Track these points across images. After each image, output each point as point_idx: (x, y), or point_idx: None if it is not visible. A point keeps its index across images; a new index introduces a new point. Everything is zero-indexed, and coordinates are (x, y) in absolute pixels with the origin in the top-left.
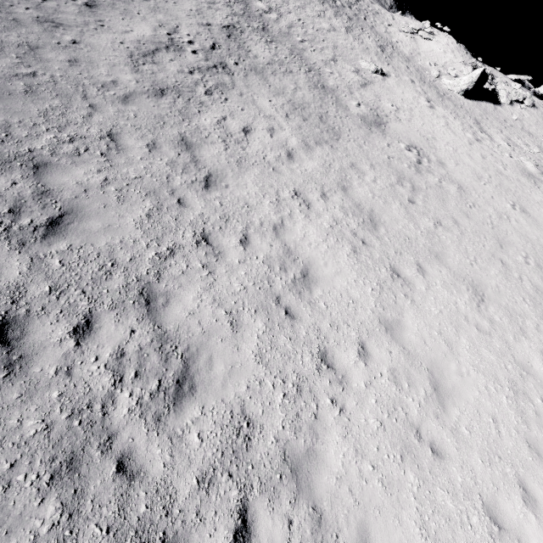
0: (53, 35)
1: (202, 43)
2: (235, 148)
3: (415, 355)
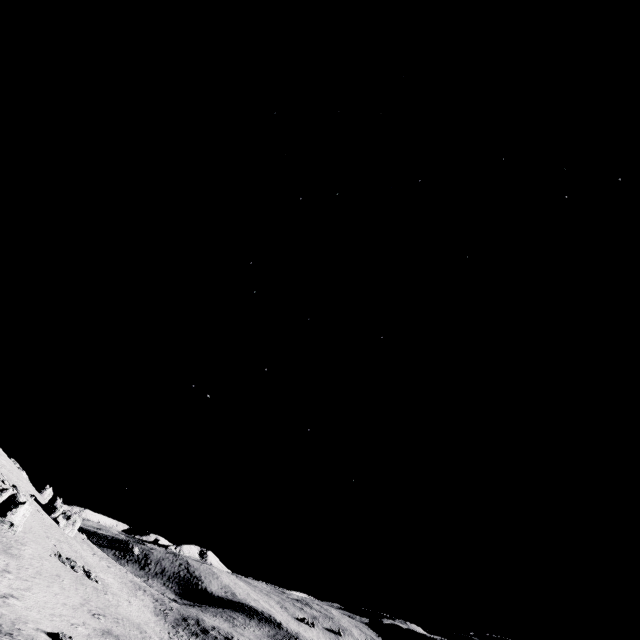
0: None
1: None
2: None
3: (139, 621)
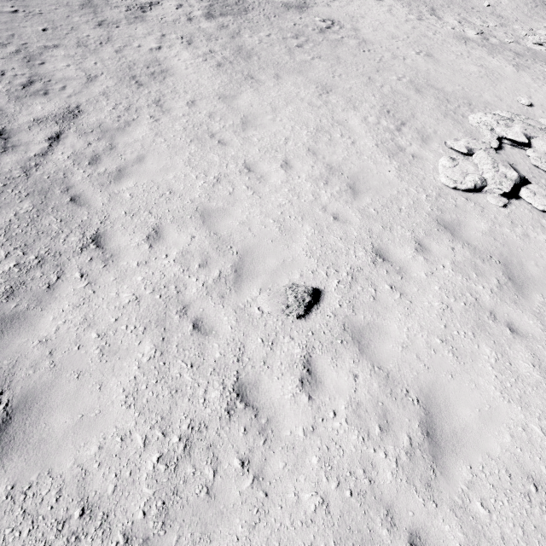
0: None
1: None
2: (136, 11)
3: (237, 110)
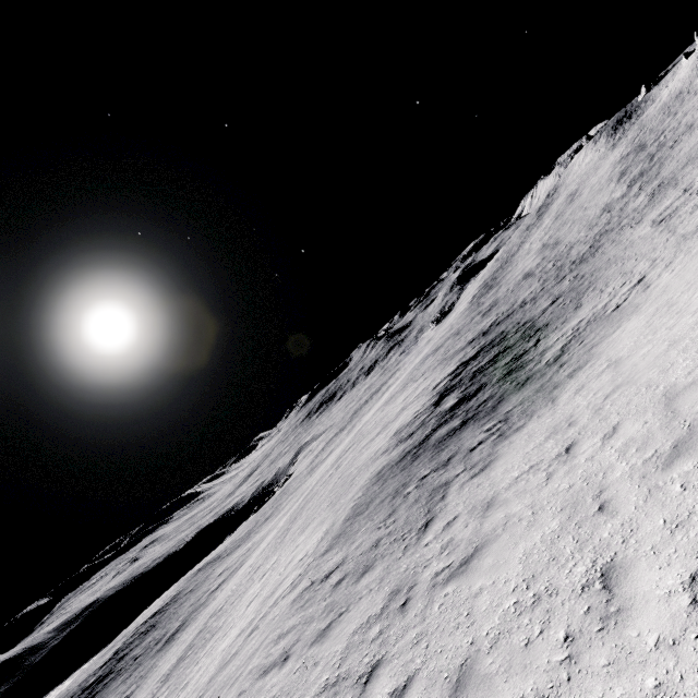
0: (619, 245)
1: None
2: None
3: None
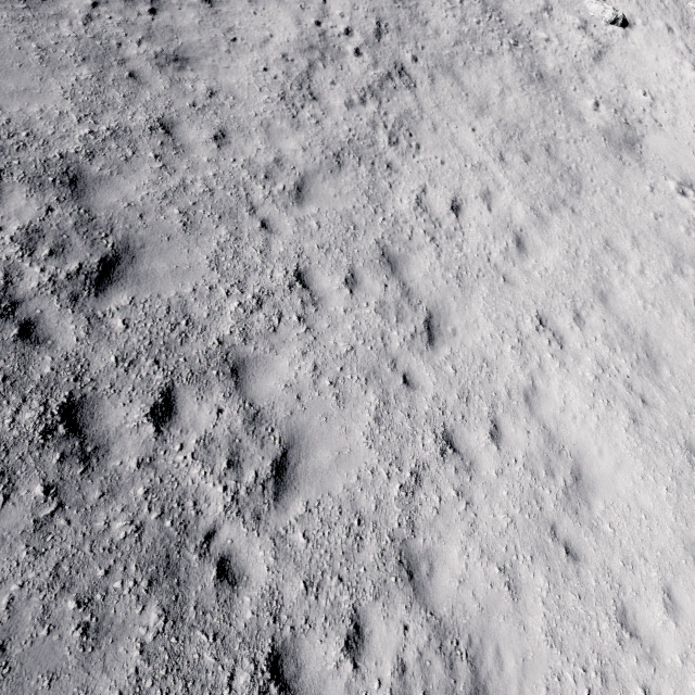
0: (182, 88)
1: (363, 28)
2: (449, 250)
3: None
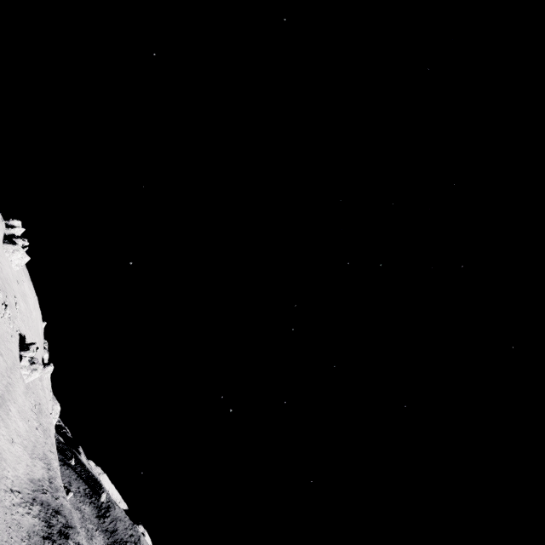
0: None
1: None
2: None
3: None
